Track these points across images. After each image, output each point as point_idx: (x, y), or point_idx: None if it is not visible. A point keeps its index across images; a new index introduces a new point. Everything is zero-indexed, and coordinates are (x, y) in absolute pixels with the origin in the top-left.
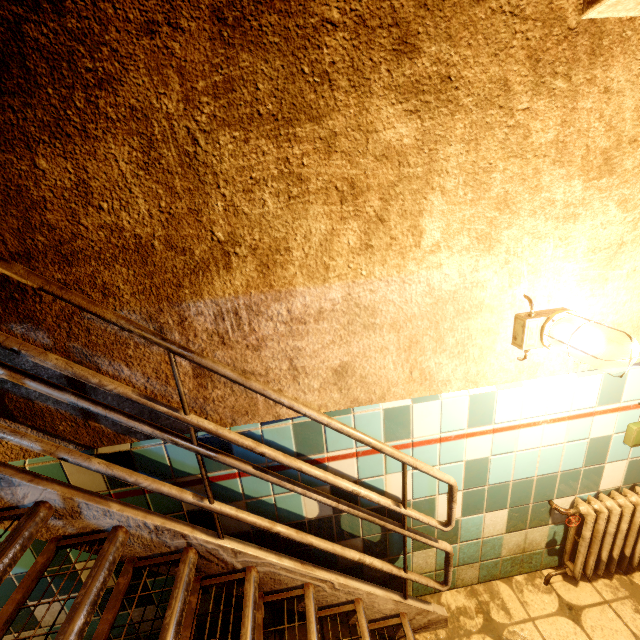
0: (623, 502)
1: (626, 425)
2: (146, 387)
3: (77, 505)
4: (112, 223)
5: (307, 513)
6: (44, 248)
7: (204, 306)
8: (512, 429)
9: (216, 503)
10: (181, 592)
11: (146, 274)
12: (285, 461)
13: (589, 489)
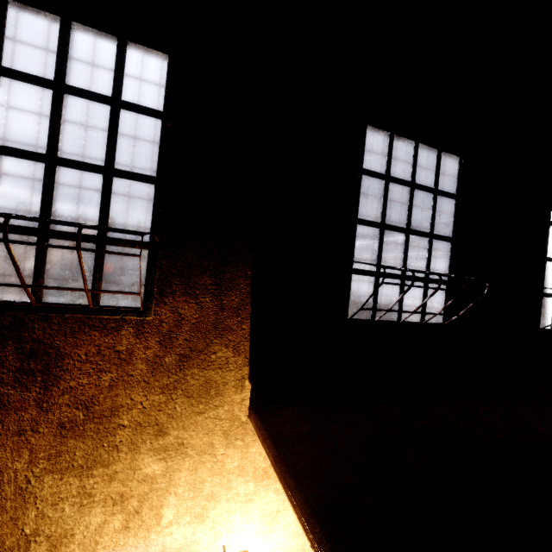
0: None
1: None
2: None
3: None
4: None
5: None
6: None
7: None
8: None
9: None
10: None
11: None
12: None
13: None
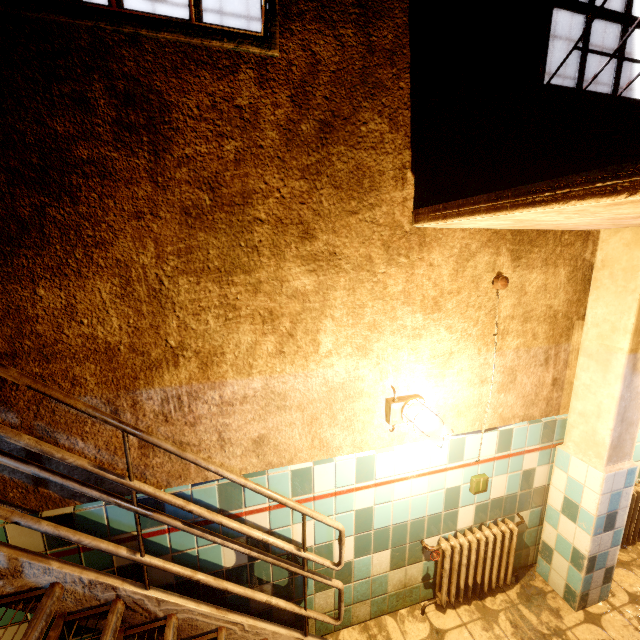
0: (471, 538)
1: (470, 477)
2: (96, 457)
3: (20, 564)
4: (89, 333)
5: (225, 562)
6: (29, 350)
7: (154, 393)
8: (389, 483)
9: (147, 556)
10: (109, 638)
11: (110, 369)
12: (209, 516)
13: (450, 529)
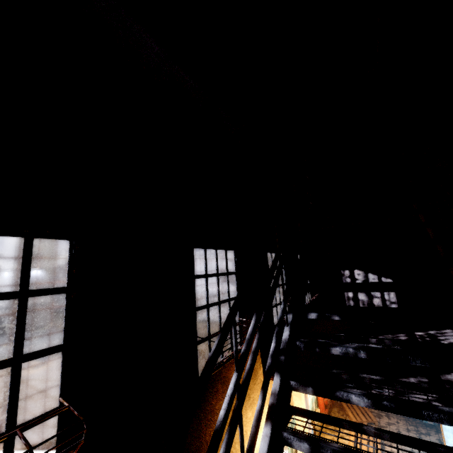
0: None
1: None
2: None
3: None
4: None
5: None
6: None
7: None
8: None
9: None
10: None
11: None
12: None
13: None
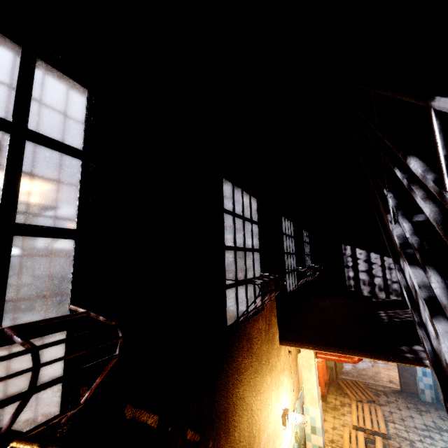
0: None
1: (294, 436)
2: None
3: None
4: (242, 445)
5: None
6: None
7: None
8: None
9: None
10: None
11: None
12: None
13: None
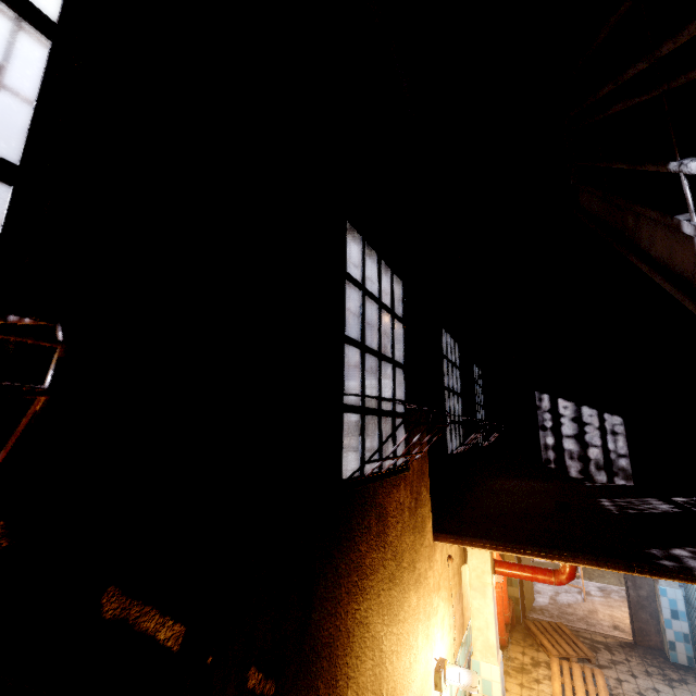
0: None
1: None
2: None
3: None
4: None
5: None
6: None
7: None
8: None
9: None
10: None
11: None
12: None
13: None
